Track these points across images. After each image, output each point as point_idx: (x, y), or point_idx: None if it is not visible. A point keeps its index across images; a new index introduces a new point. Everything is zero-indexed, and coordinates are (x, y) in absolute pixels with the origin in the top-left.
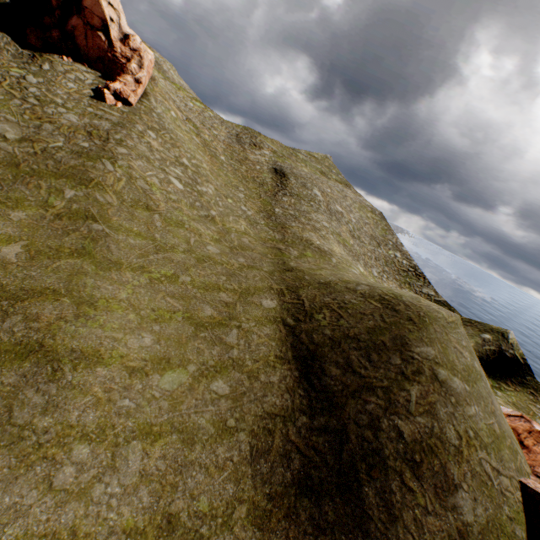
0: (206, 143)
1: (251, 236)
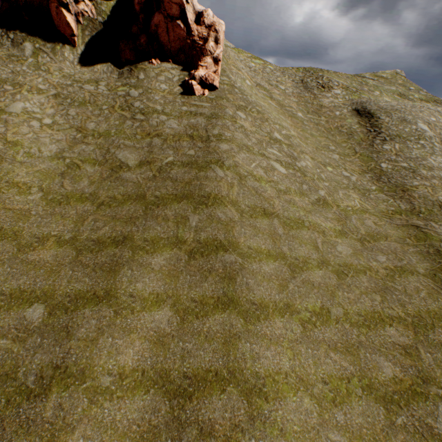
0: (280, 102)
1: (370, 213)
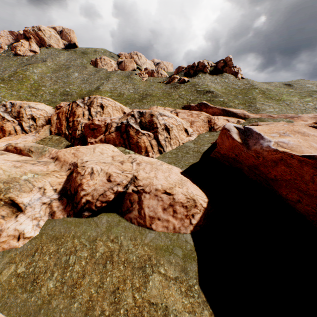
0: None
1: None
